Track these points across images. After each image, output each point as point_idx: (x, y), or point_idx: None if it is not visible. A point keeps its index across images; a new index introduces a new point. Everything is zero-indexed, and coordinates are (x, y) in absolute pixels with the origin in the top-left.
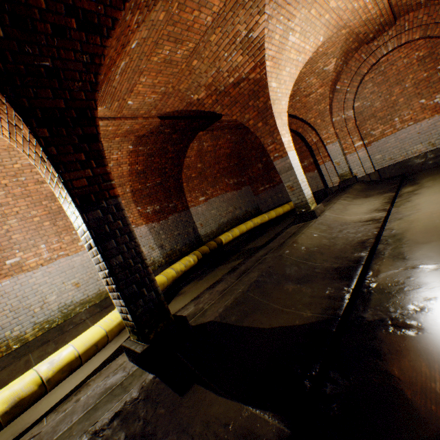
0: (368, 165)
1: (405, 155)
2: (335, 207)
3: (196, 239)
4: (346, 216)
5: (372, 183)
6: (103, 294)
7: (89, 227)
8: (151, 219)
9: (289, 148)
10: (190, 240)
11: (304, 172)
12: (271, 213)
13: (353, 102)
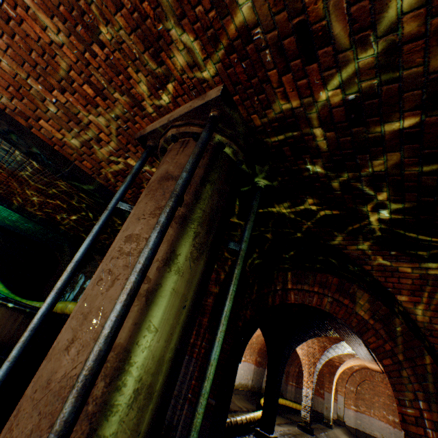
0: (352, 421)
1: (370, 431)
2: (337, 430)
3: (260, 387)
4: (342, 437)
5: (352, 433)
6: (235, 386)
7: (311, 394)
8: (256, 363)
9: (333, 391)
10: (259, 385)
11: (318, 395)
12: (294, 404)
13: (357, 385)
